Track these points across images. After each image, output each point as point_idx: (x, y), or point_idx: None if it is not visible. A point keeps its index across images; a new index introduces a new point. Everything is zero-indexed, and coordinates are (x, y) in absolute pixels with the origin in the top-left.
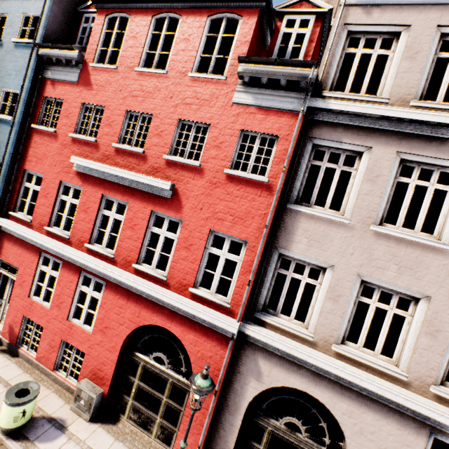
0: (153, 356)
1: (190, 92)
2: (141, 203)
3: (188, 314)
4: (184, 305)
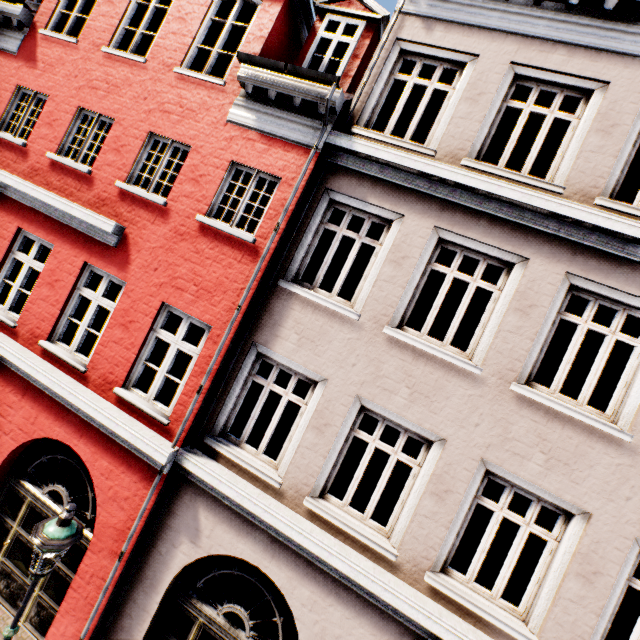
0: (49, 490)
1: (172, 96)
2: (72, 248)
3: (105, 428)
4: (98, 412)
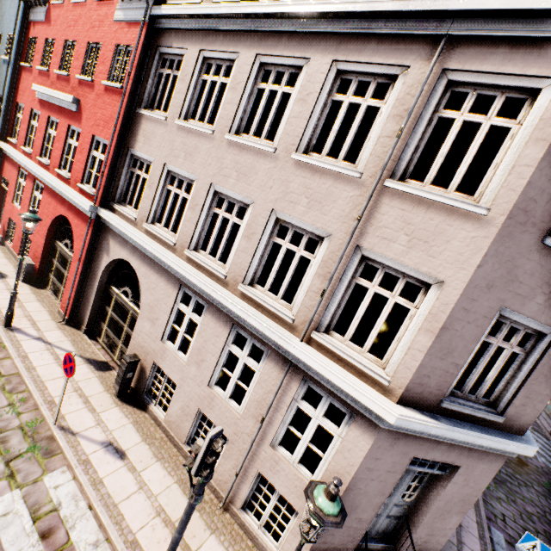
0: (65, 243)
1: (96, 17)
2: (65, 119)
3: (74, 203)
4: (69, 194)
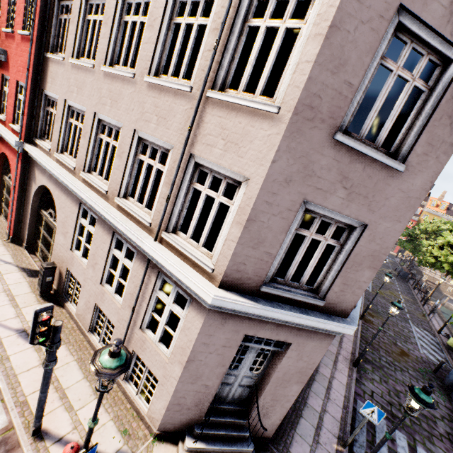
0: (9, 177)
1: None
2: None
3: (9, 141)
4: (3, 133)
